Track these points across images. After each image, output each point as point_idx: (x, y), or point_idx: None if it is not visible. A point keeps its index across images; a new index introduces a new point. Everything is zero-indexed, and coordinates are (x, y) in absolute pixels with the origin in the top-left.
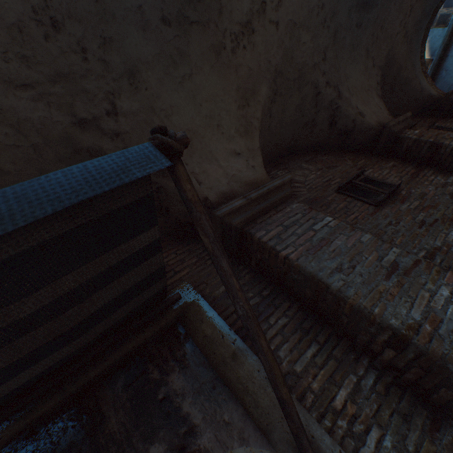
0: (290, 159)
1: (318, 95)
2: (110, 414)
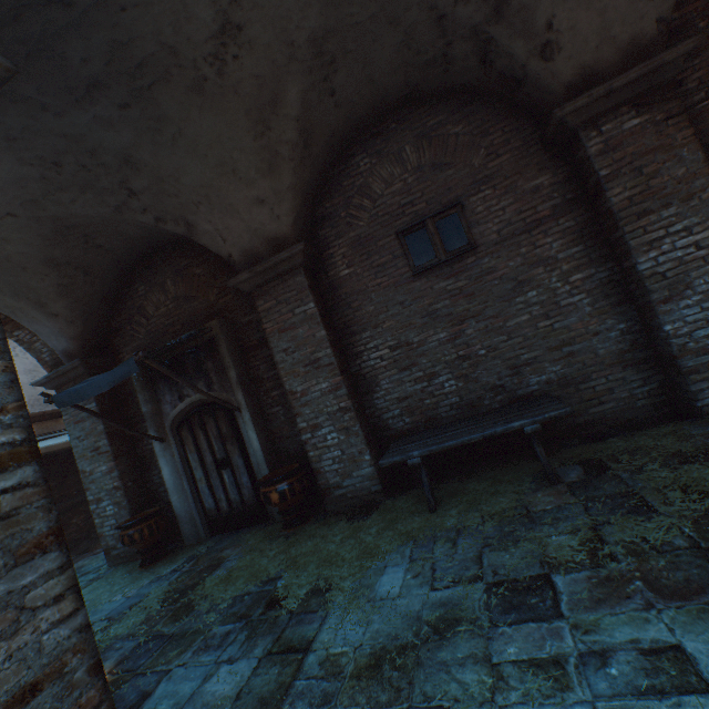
0: (401, 122)
1: (444, 20)
2: (189, 366)
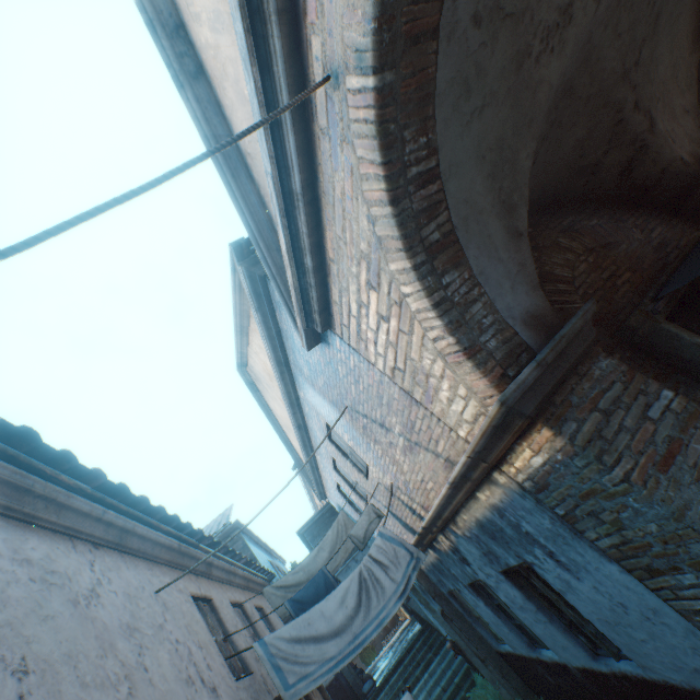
0: None
1: None
2: None
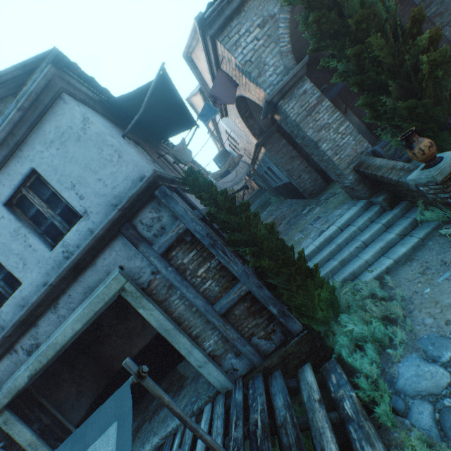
0: None
1: None
2: None
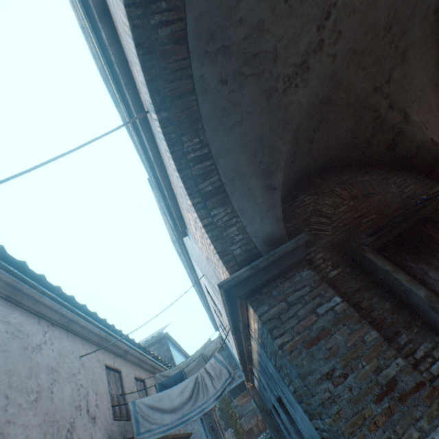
0: None
1: None
2: (432, 234)
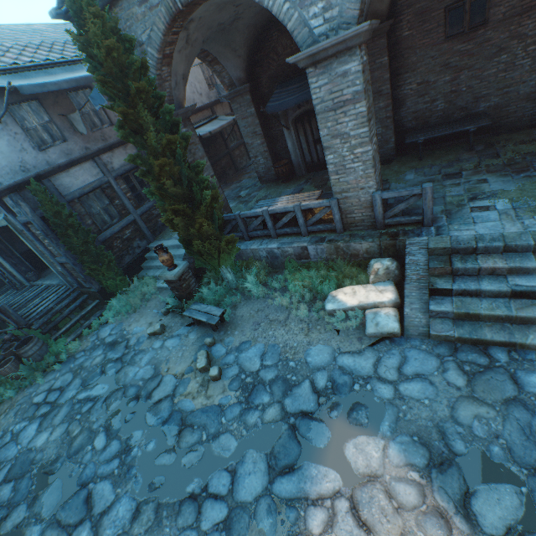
0: None
1: None
2: None
